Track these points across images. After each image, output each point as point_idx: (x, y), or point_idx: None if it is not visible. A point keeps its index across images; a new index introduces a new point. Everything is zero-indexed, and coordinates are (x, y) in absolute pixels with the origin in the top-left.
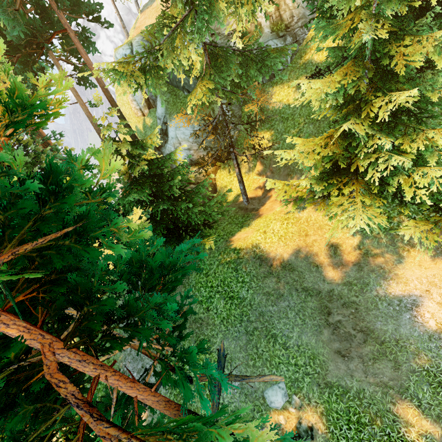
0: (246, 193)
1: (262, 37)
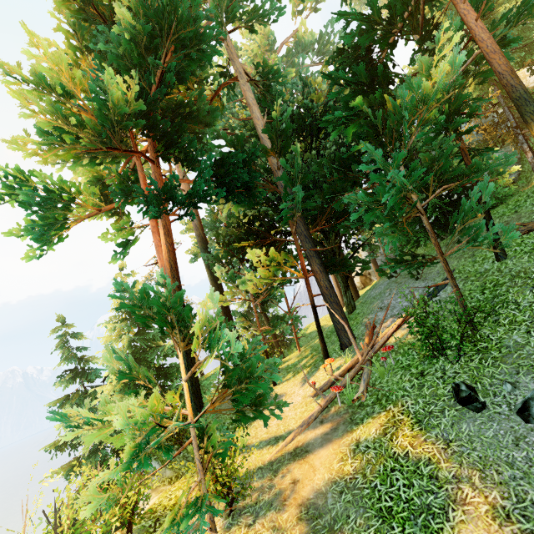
0: None
1: None
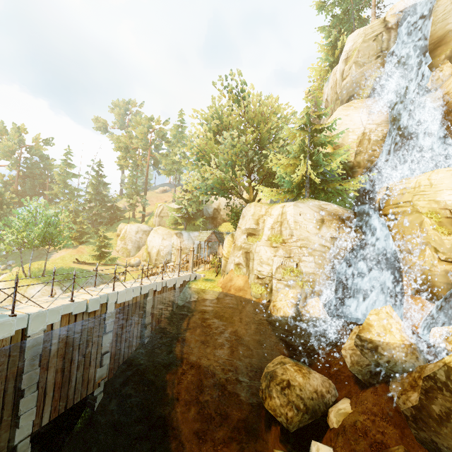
0: None
1: None
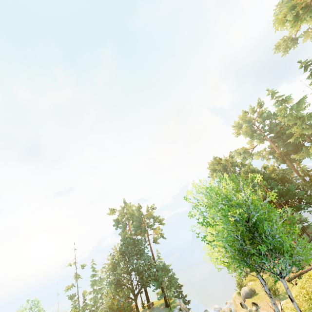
0: None
1: None
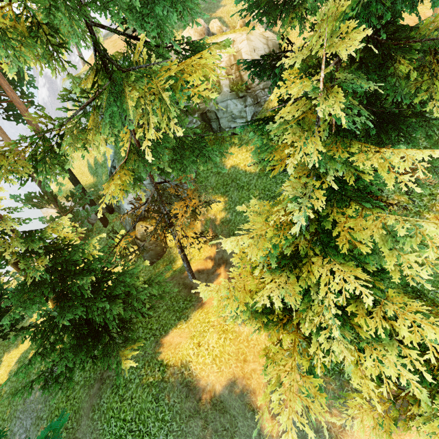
0: (191, 269)
1: (221, 95)
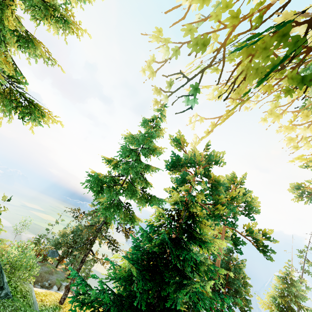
0: None
1: None
